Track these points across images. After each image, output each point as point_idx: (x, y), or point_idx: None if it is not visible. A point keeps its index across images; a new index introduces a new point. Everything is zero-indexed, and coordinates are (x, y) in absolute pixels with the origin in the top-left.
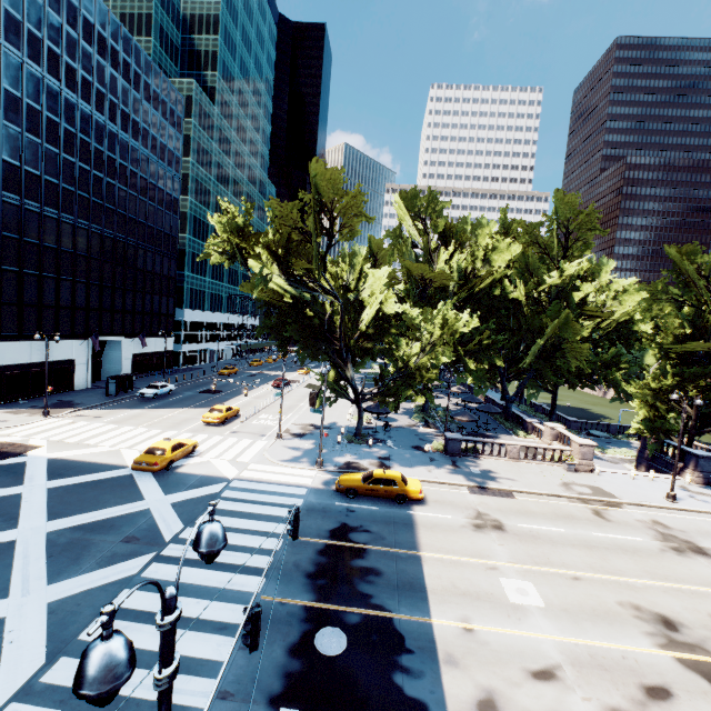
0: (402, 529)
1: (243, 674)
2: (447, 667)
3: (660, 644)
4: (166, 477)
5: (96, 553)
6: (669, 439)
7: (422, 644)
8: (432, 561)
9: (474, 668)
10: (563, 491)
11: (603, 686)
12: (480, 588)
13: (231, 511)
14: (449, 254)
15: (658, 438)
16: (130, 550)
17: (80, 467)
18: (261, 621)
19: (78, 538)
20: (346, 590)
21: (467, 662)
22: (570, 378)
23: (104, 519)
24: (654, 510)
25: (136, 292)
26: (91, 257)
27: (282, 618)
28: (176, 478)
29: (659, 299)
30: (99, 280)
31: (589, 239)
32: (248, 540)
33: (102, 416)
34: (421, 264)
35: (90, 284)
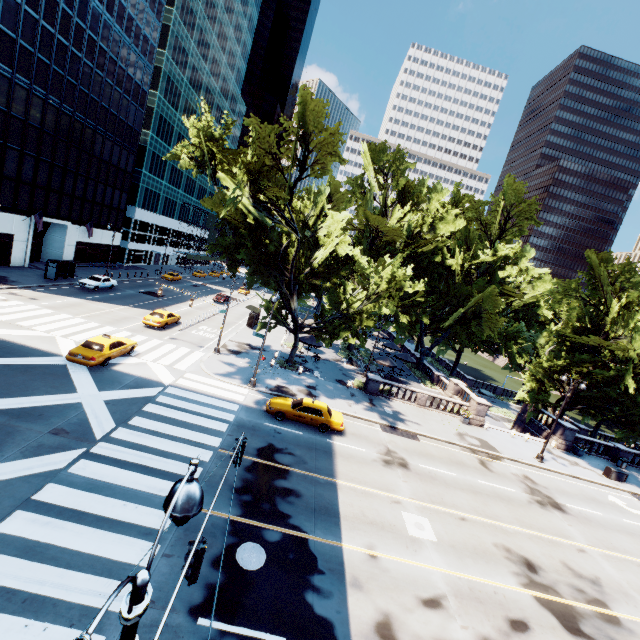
0: (322, 456)
1: (165, 582)
2: (352, 589)
3: (523, 584)
4: (101, 372)
5: (20, 442)
6: (545, 409)
7: (333, 567)
8: (346, 489)
9: (376, 592)
10: (458, 440)
11: (478, 616)
12: (385, 519)
13: (165, 417)
14: (403, 213)
15: (537, 407)
16: (58, 443)
17: (10, 348)
18: (186, 530)
19: (2, 423)
20: (268, 508)
21: (370, 586)
22: (476, 343)
23: (33, 407)
24: (526, 467)
25: (88, 179)
26: (44, 130)
27: (207, 529)
28: (111, 375)
29: (570, 293)
30: (50, 157)
31: (524, 227)
32: (179, 448)
33: (38, 298)
34: (379, 217)
35: (40, 160)
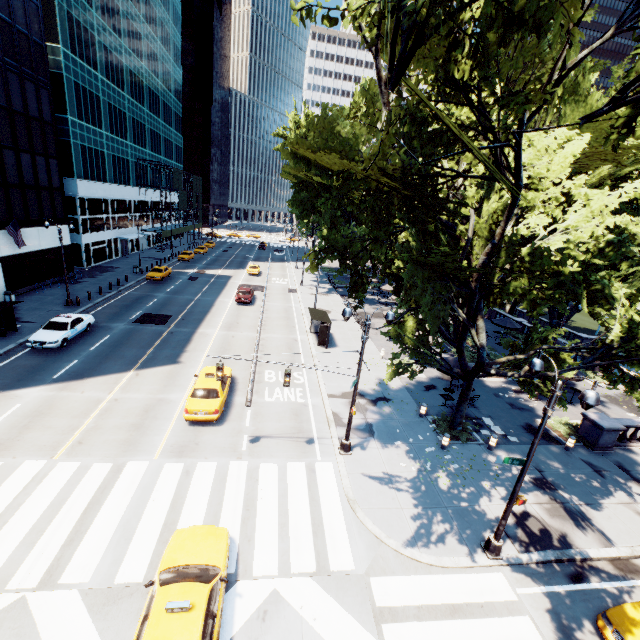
0: None
1: None
2: None
3: None
4: None
5: None
6: None
7: None
8: None
9: None
10: None
11: None
12: None
13: None
14: None
15: None
16: None
17: None
18: None
19: None
20: None
21: None
22: None
23: None
24: None
25: None
26: None
27: None
28: None
29: None
30: None
31: None
32: None
33: None
34: None
35: None
